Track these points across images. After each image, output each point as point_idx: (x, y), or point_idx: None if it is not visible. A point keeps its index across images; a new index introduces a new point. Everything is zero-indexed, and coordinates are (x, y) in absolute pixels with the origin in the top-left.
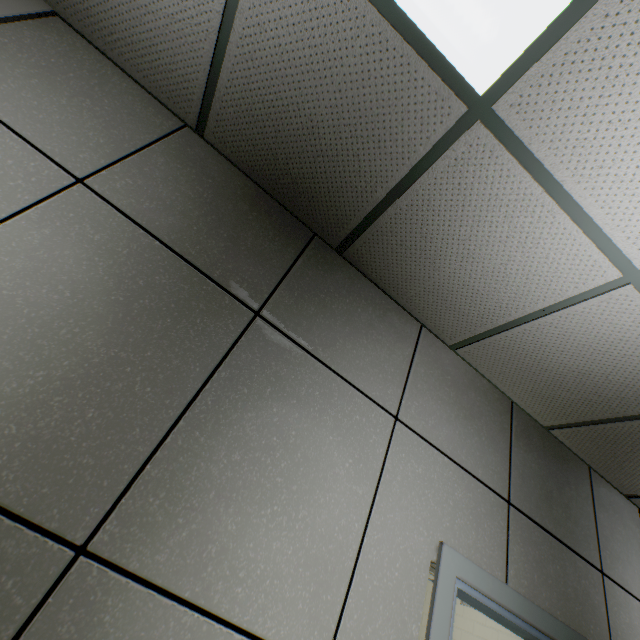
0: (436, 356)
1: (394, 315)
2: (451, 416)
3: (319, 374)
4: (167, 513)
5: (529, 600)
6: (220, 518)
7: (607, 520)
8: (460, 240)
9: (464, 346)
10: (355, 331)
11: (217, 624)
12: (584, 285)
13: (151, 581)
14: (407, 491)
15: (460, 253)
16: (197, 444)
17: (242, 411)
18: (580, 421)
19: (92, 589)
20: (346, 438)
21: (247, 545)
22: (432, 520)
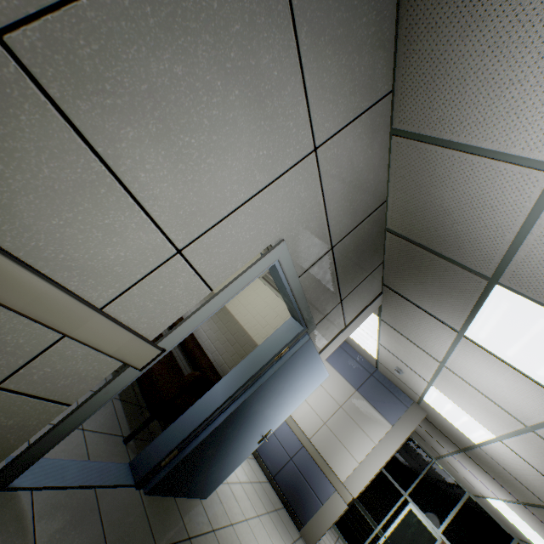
0: (377, 128)
1: (383, 59)
2: (347, 179)
3: (288, 56)
4: (96, 70)
5: (302, 290)
6: (145, 114)
7: (365, 287)
8: (517, 18)
9: (402, 137)
10: (344, 41)
11: (119, 185)
12: (529, 152)
13: (69, 118)
14: (286, 201)
15: (499, 36)
16: (144, 22)
17: (202, 27)
18: (408, 238)
19: (8, 83)
20: (273, 134)
21: (160, 151)
22: (287, 226)
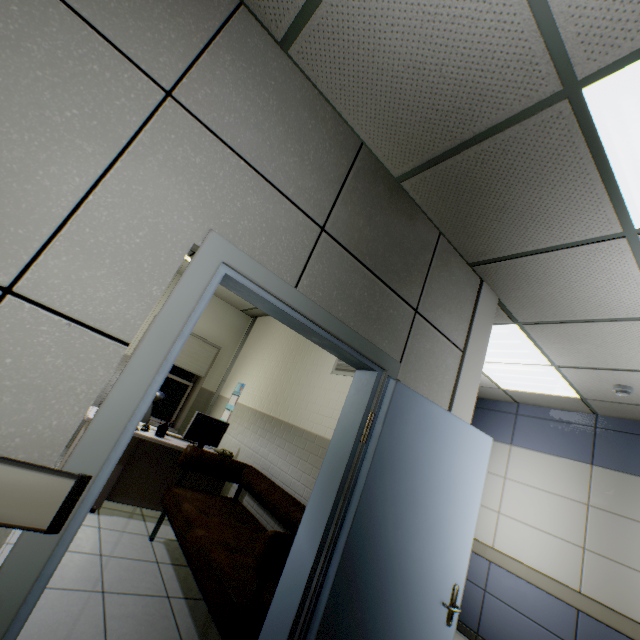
0: (258, 51)
1: None
2: (264, 125)
3: None
4: None
5: (316, 304)
6: None
7: (441, 278)
8: None
9: (295, 41)
10: None
11: None
12: None
13: None
14: (172, 174)
15: None
16: None
17: None
18: (425, 162)
19: None
20: (70, 85)
21: None
22: (205, 212)
